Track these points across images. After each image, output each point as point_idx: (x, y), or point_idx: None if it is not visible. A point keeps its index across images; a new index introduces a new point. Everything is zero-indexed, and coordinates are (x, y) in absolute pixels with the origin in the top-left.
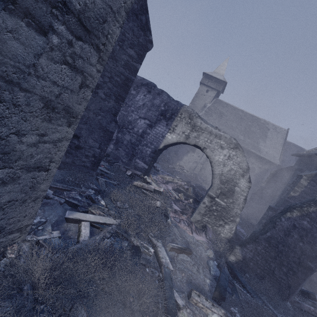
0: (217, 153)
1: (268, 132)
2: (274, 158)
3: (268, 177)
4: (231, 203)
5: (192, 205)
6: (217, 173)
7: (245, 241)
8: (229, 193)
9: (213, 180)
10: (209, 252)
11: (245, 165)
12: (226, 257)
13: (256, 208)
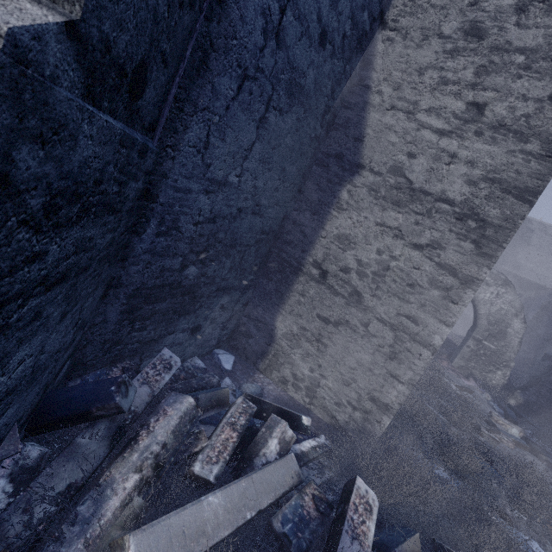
0: (482, 291)
1: (531, 236)
2: (545, 279)
3: (538, 311)
4: (503, 347)
5: (444, 350)
6: (483, 313)
7: (525, 386)
8: (499, 336)
9: (478, 320)
10: (486, 395)
11: (519, 303)
12: (504, 401)
13: (521, 358)
